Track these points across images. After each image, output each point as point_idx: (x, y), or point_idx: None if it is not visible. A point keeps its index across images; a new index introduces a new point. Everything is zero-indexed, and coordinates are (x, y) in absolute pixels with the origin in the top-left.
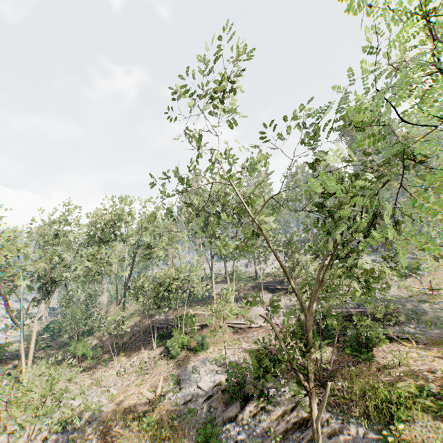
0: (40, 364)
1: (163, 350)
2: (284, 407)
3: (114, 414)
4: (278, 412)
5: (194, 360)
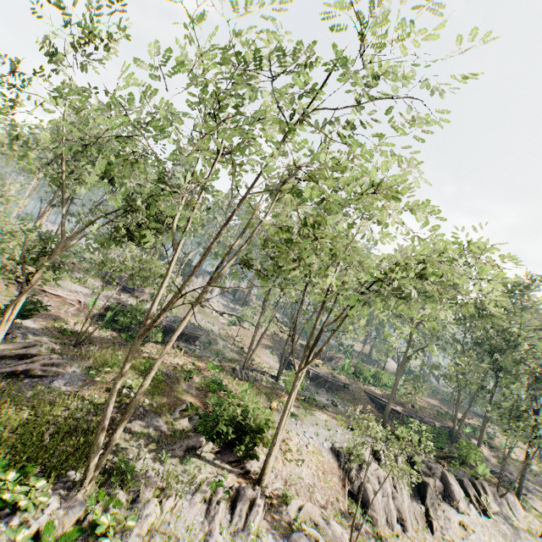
0: None
1: None
2: (18, 345)
3: None
4: (8, 347)
5: None
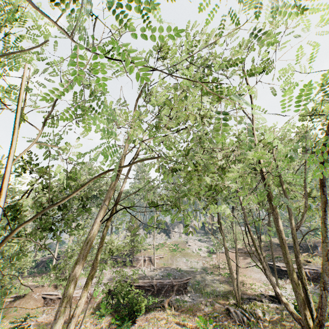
0: None
1: None
2: None
3: None
4: None
5: None
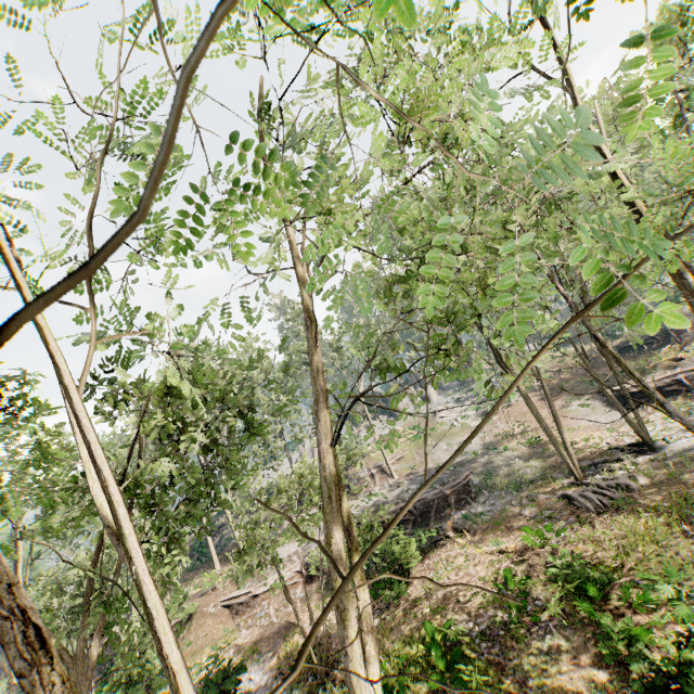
0: None
1: None
2: None
3: None
4: None
5: None
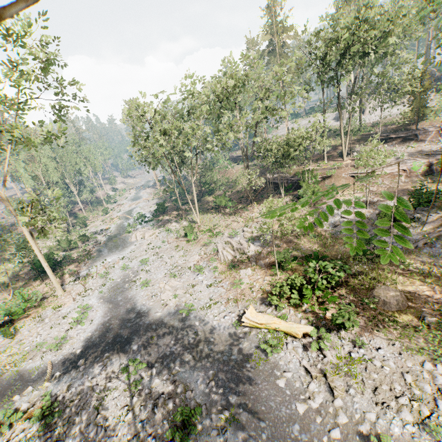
0: (193, 213)
1: (291, 198)
2: (433, 224)
3: (281, 234)
4: (427, 227)
5: (327, 202)
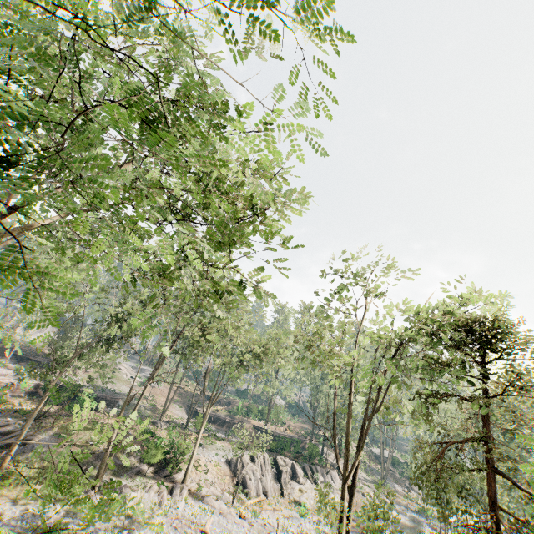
0: None
1: None
2: None
3: None
4: None
5: None
